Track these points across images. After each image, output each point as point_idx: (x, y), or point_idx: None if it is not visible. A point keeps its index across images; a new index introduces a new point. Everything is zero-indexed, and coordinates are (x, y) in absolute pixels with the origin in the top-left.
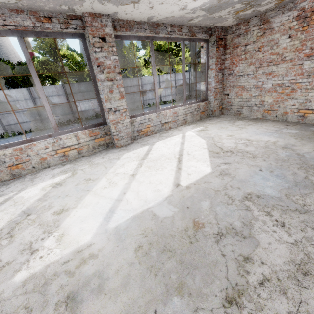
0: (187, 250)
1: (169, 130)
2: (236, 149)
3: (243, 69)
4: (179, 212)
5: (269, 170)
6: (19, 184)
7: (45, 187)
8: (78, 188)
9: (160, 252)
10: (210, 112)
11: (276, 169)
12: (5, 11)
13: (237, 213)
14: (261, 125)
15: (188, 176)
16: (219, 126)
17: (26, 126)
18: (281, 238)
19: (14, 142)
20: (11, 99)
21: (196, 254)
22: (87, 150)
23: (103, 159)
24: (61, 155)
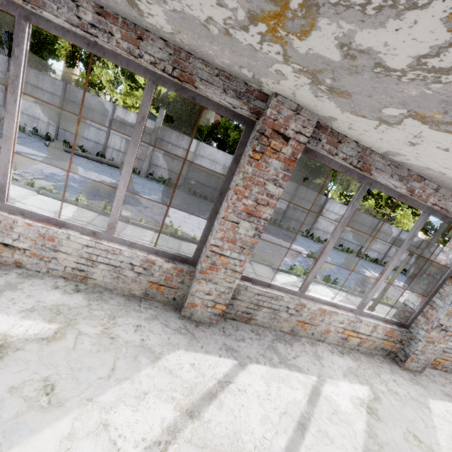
0: None
1: None
2: None
3: None
4: None
5: None
6: (307, 356)
7: (353, 399)
8: None
9: None
10: None
11: None
12: (447, 193)
13: None
14: None
15: None
16: None
17: (203, 189)
18: None
19: (322, 298)
20: (212, 158)
21: None
22: (367, 346)
23: (400, 388)
24: (343, 336)
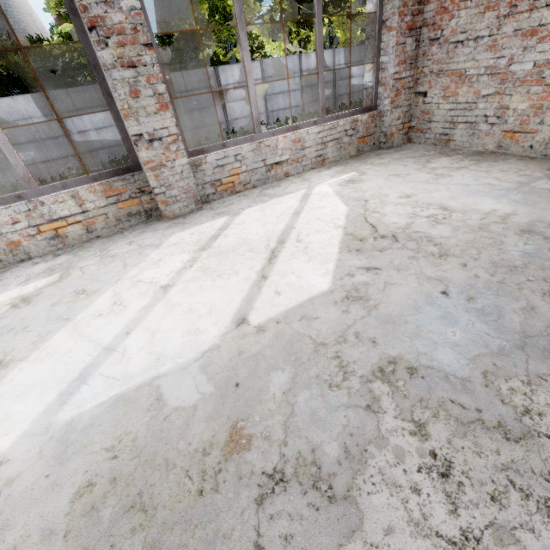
0: (181, 515)
1: (282, 181)
2: (407, 231)
3: (466, 24)
4: (214, 396)
5: (467, 293)
6: None
7: (1, 304)
8: (52, 312)
9: (122, 511)
10: (382, 137)
11: (486, 293)
12: None
13: (342, 416)
14: (487, 170)
15: (274, 298)
16: (390, 172)
17: (54, 168)
18: (428, 516)
19: None
20: (18, 117)
21: (197, 531)
22: (105, 225)
23: (130, 246)
24: (49, 235)
